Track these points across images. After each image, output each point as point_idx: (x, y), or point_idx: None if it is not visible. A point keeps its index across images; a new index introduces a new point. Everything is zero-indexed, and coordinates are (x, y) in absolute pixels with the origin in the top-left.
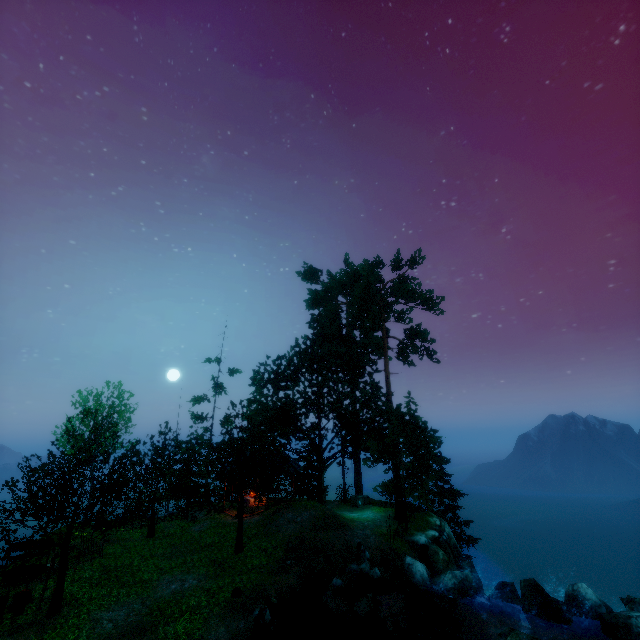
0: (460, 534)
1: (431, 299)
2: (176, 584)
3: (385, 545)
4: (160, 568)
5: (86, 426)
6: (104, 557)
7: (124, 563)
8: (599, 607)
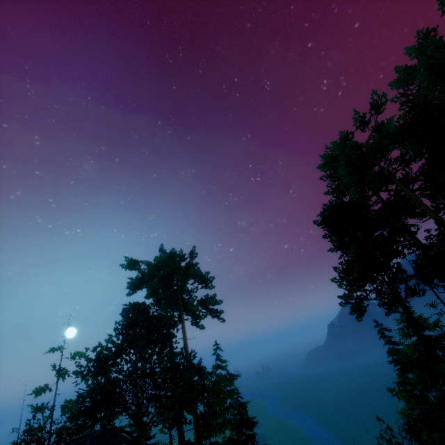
0: None
1: (207, 279)
2: None
3: None
4: None
5: None
6: None
7: None
8: None
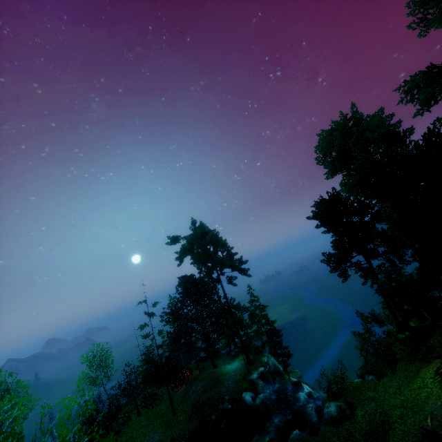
0: (285, 354)
1: (232, 254)
2: (151, 441)
3: (236, 388)
4: (144, 433)
5: (92, 371)
6: (121, 436)
7: (130, 436)
8: (304, 402)
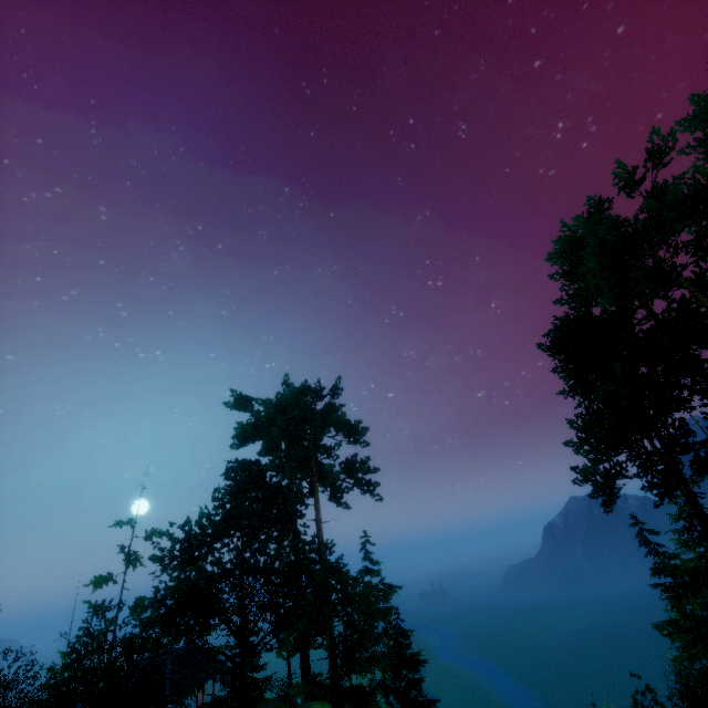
0: None
1: (357, 430)
2: None
3: None
4: None
5: None
6: None
7: None
8: None
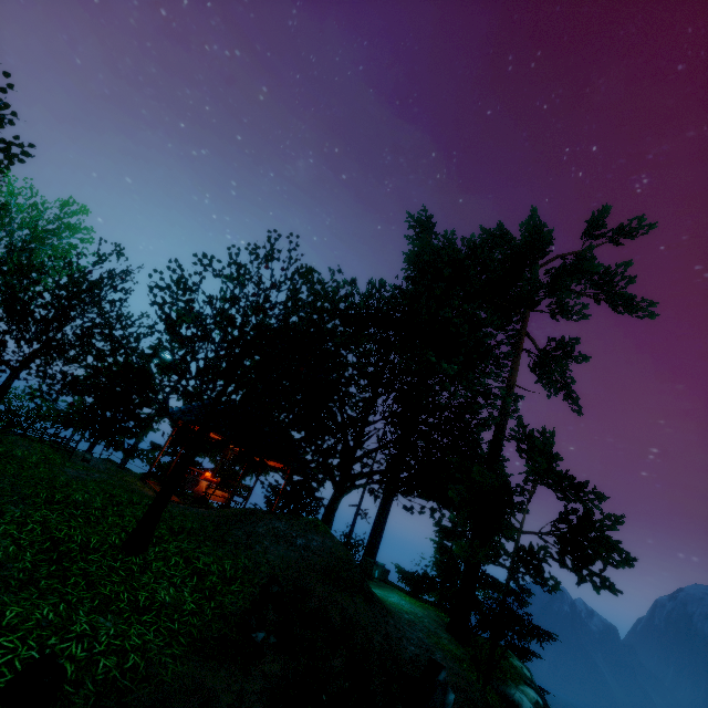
0: None
1: (631, 297)
2: None
3: (474, 688)
4: None
5: None
6: None
7: None
8: None
